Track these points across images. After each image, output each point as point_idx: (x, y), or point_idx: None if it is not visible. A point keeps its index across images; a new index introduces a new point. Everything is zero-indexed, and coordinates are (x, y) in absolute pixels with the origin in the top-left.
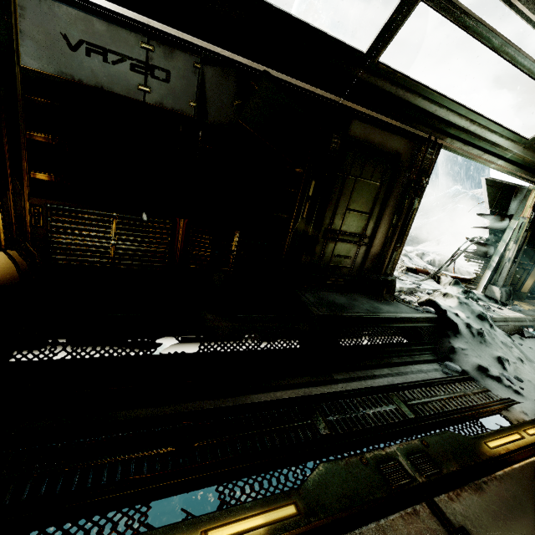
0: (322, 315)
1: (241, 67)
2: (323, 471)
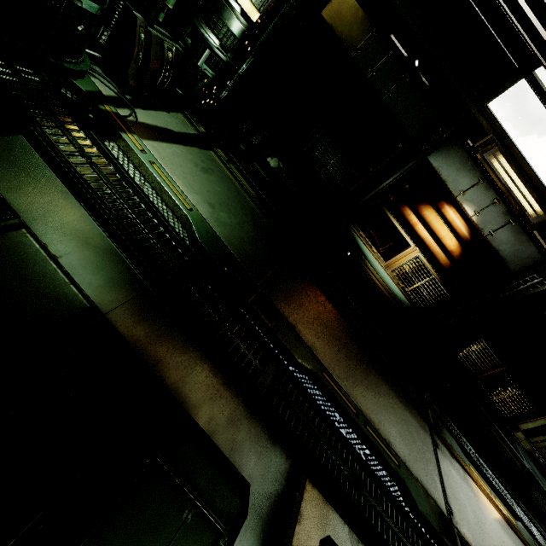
0: (530, 470)
1: None
2: (522, 526)
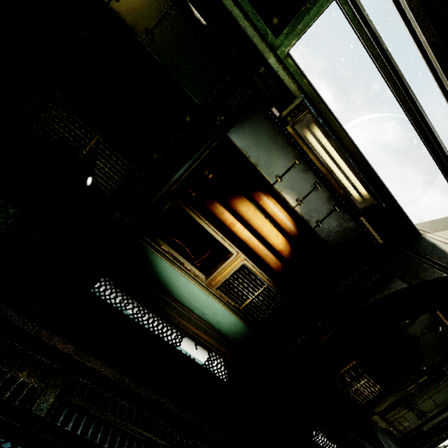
0: None
1: (438, 318)
2: None
